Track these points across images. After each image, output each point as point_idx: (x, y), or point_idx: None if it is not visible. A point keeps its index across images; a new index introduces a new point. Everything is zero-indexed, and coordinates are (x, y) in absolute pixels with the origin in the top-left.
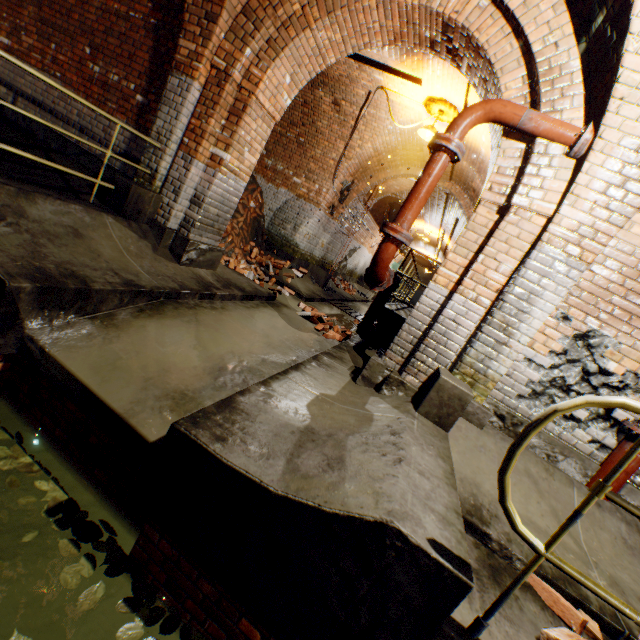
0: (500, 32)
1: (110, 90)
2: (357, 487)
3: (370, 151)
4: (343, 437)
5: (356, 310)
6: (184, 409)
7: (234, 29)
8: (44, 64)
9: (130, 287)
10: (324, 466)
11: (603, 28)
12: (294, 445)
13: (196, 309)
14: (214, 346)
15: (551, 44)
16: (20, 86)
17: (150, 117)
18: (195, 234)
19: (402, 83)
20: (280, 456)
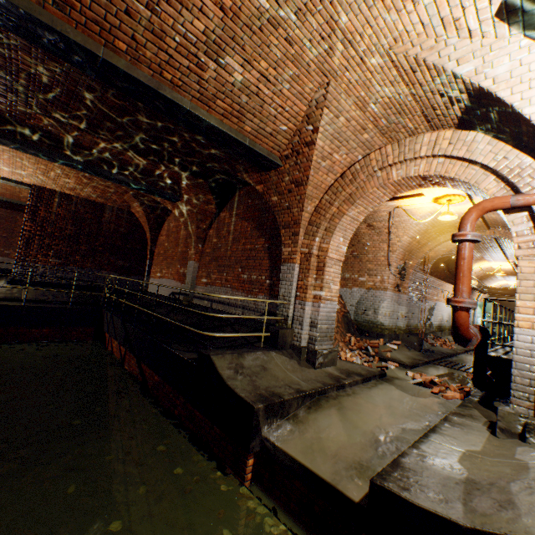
0: (461, 167)
1: (253, 283)
2: (533, 519)
3: (407, 240)
4: (504, 484)
5: (463, 363)
6: (365, 475)
7: (306, 233)
8: (222, 283)
9: (300, 393)
10: (496, 506)
11: (531, 139)
12: (462, 492)
13: (338, 398)
14: (363, 423)
15: (500, 159)
16: (213, 297)
17: (275, 288)
18: (318, 345)
19: (409, 200)
20: (455, 500)
